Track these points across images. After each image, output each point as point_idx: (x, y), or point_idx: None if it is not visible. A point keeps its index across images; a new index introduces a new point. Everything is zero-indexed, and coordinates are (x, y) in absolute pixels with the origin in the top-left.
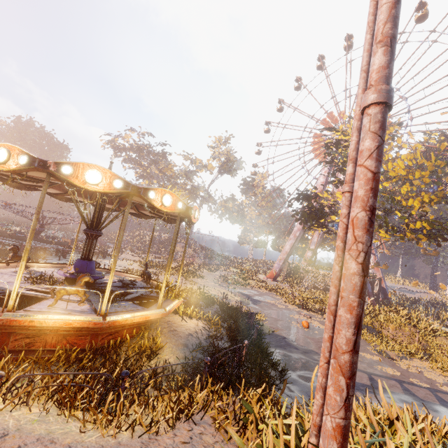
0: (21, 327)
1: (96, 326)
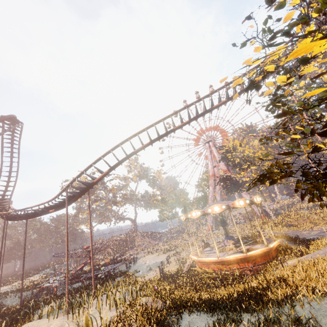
0: (272, 249)
1: (280, 242)
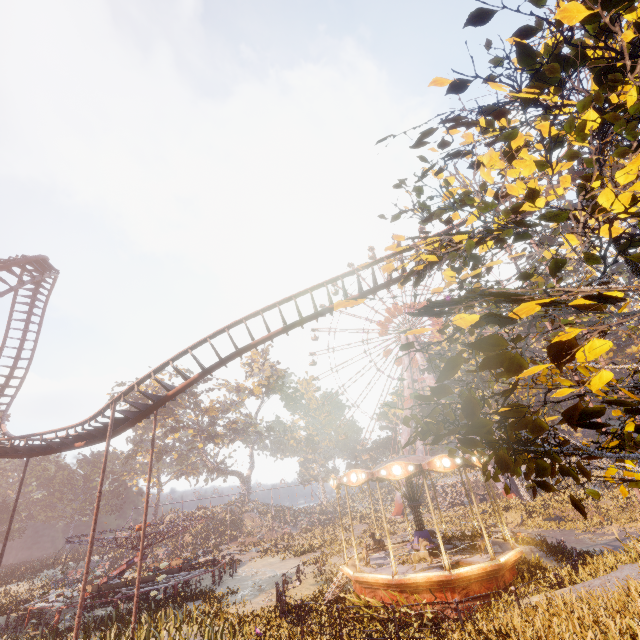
0: (504, 567)
1: (522, 553)
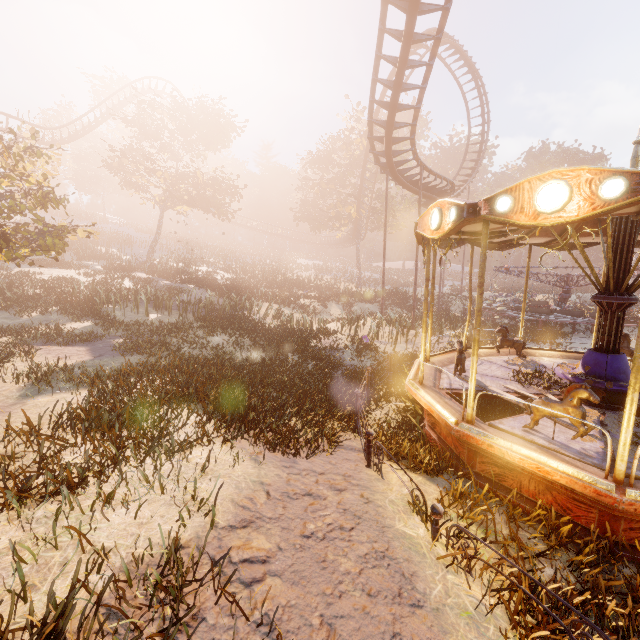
0: (481, 448)
1: (599, 498)
